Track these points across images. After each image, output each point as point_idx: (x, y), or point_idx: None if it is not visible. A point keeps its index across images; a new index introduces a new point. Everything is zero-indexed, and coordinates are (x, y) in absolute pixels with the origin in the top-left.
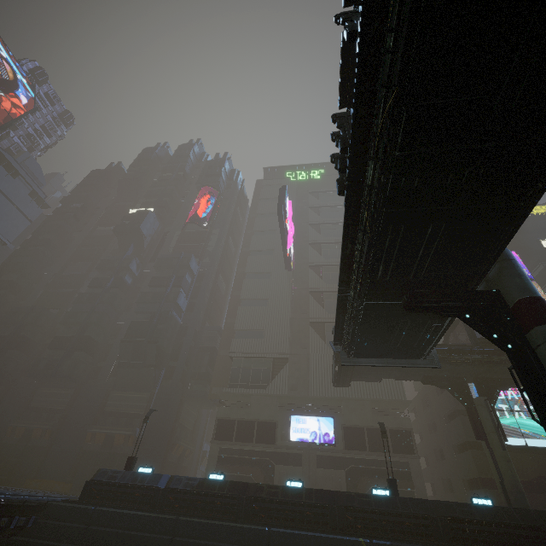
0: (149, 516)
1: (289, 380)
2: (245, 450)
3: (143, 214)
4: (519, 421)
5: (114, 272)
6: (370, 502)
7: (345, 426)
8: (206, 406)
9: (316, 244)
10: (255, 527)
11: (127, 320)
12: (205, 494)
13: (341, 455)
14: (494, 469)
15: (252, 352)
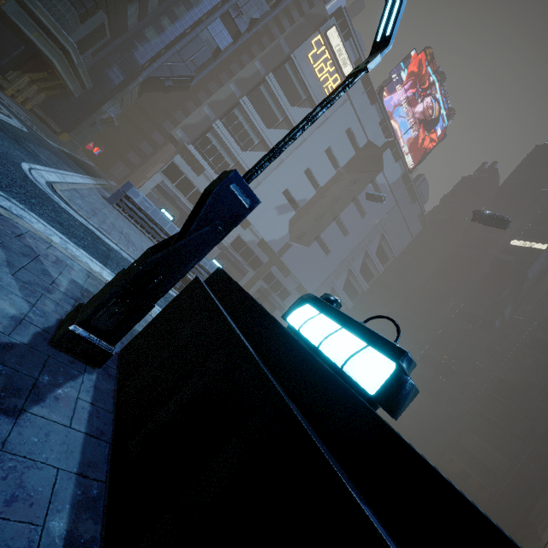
0: None
1: None
2: None
3: (533, 254)
4: None
5: (485, 313)
6: None
7: None
8: None
9: None
10: None
11: (488, 365)
12: None
13: None
14: None
15: None
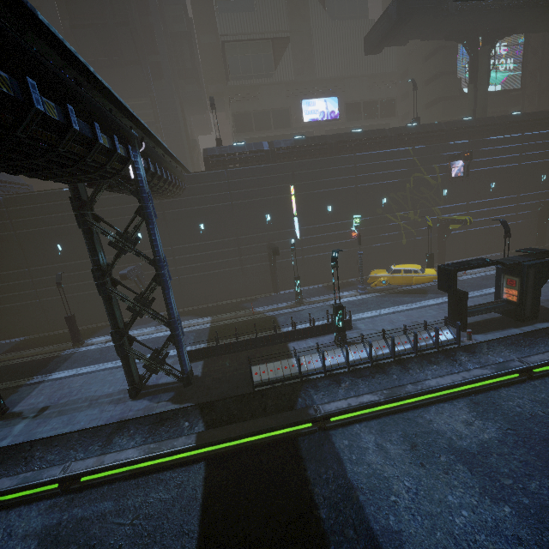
0: (272, 166)
1: (294, 65)
2: (267, 137)
3: None
4: None
5: None
6: (411, 129)
7: (346, 103)
8: (198, 111)
9: None
10: (346, 156)
11: None
12: (303, 147)
13: (344, 127)
14: (471, 103)
15: (247, 33)
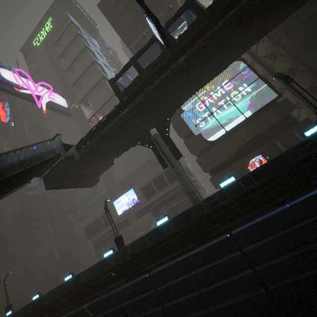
0: None
1: (104, 184)
2: (103, 234)
3: None
4: (218, 118)
5: None
6: (92, 272)
7: (140, 188)
8: None
9: (76, 83)
10: None
11: None
12: None
13: (145, 205)
14: None
15: None
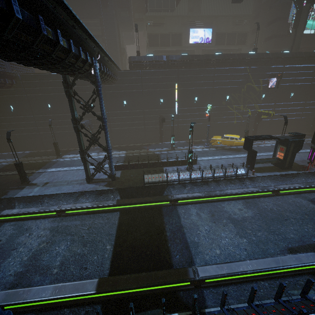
0: (167, 70)
1: (188, 4)
2: (166, 51)
3: None
4: None
5: None
6: (251, 56)
7: (217, 33)
8: (127, 29)
9: None
10: (210, 69)
11: None
12: (186, 61)
13: (213, 49)
14: (291, 42)
15: None
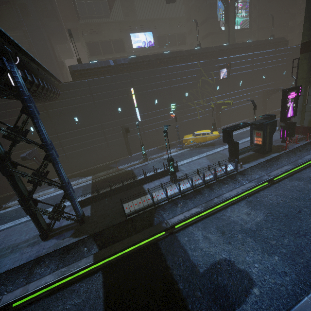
0: (117, 76)
1: (123, 10)
2: (111, 58)
3: None
4: None
5: None
6: (197, 51)
7: (158, 36)
8: (61, 41)
9: None
10: (162, 68)
11: None
12: (135, 63)
13: (158, 51)
14: (226, 36)
15: None
